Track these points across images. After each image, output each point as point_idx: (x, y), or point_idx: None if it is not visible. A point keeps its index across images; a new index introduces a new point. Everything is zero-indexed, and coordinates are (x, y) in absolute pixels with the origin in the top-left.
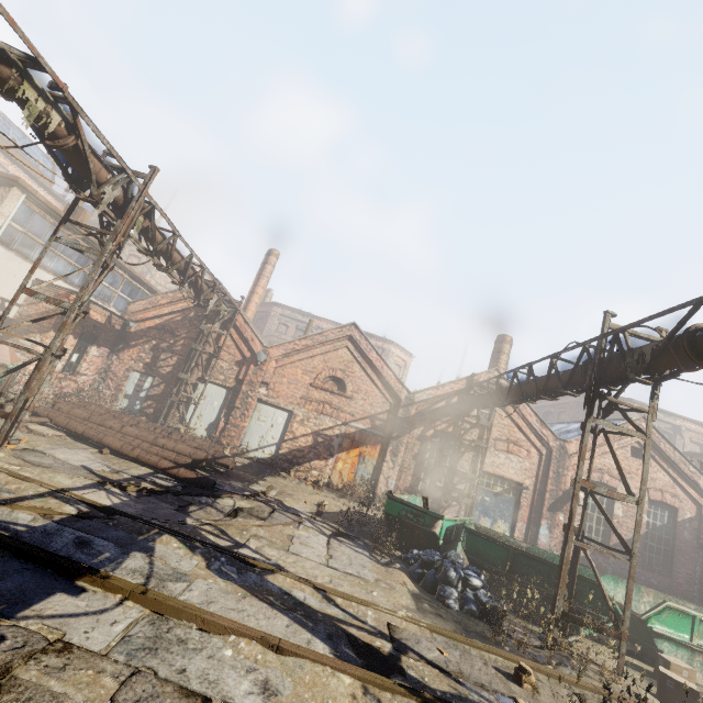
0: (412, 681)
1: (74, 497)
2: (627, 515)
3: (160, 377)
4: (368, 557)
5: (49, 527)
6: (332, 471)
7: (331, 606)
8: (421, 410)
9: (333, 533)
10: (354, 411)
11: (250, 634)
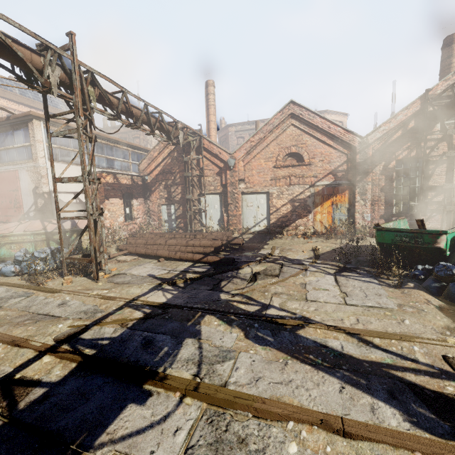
0: None
1: (140, 302)
2: None
3: (177, 203)
4: (377, 284)
5: (125, 335)
6: (314, 223)
7: (371, 350)
8: (377, 148)
9: (336, 270)
10: (316, 173)
11: (308, 419)
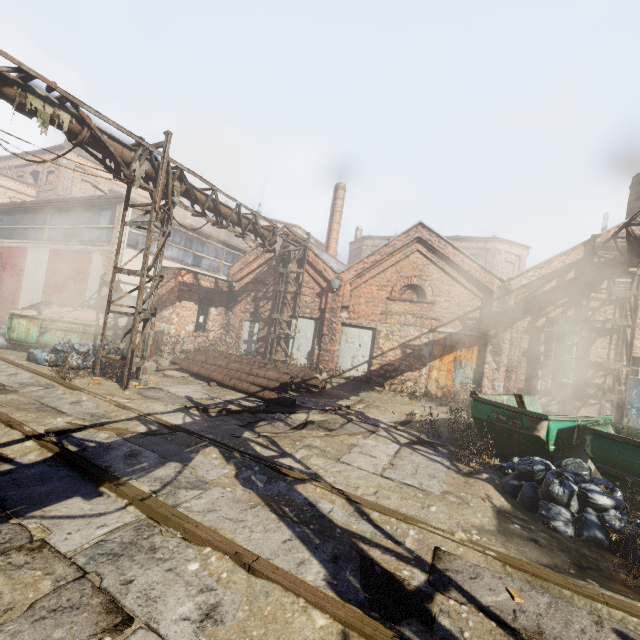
0: (439, 634)
1: (153, 419)
2: None
3: (263, 321)
4: (445, 466)
5: (115, 443)
6: (427, 381)
7: (361, 521)
8: (522, 298)
9: (409, 441)
10: (439, 316)
11: (225, 548)
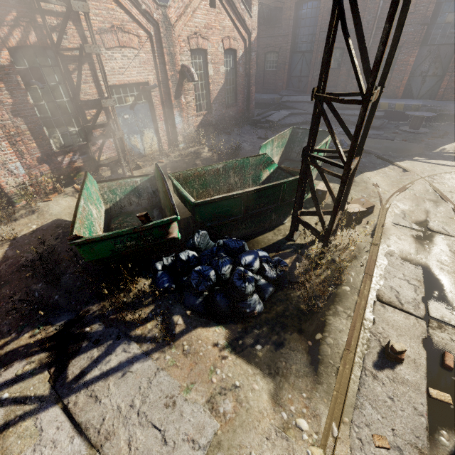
0: None
1: None
2: (216, 72)
3: None
4: (143, 357)
5: None
6: None
7: None
8: None
9: (50, 373)
10: None
11: None
